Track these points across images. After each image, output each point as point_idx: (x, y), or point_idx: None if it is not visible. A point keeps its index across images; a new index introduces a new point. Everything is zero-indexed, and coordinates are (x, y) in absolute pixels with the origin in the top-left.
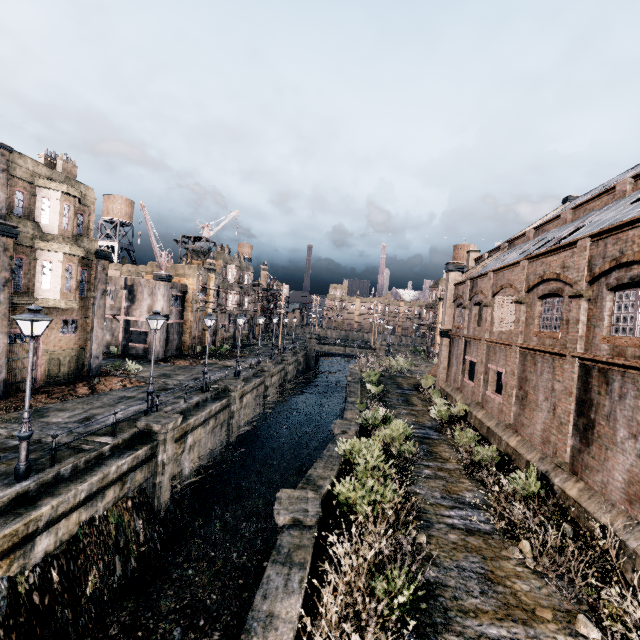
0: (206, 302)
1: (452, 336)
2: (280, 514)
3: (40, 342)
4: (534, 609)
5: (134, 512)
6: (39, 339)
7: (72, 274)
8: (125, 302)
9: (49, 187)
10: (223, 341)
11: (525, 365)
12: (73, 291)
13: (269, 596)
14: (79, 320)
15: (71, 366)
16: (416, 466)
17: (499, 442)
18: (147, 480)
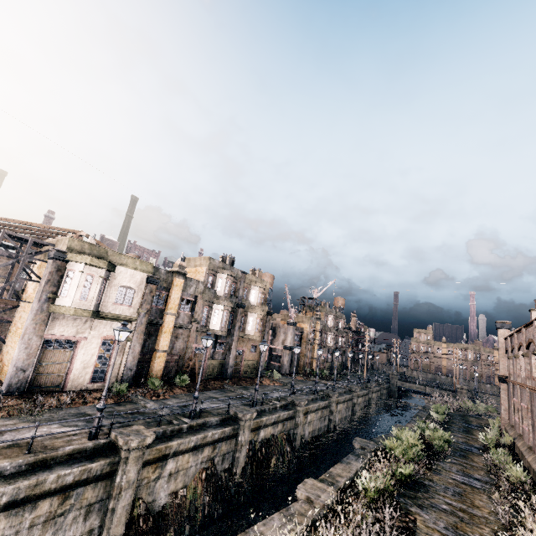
0: (314, 339)
1: (507, 381)
2: (355, 443)
3: (243, 355)
4: (479, 507)
5: (286, 442)
6: (243, 353)
7: (259, 323)
8: (270, 336)
9: (255, 285)
10: (323, 368)
11: (531, 401)
12: (258, 331)
13: (349, 459)
14: (257, 345)
15: (251, 369)
16: (447, 457)
17: (525, 461)
18: (291, 429)
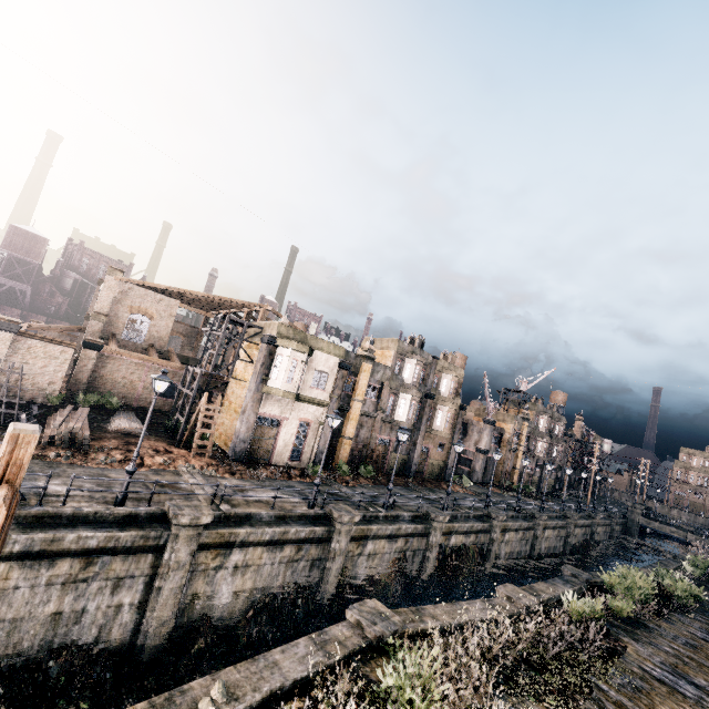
0: (518, 445)
1: None
2: (565, 569)
3: (429, 453)
4: None
5: (478, 556)
6: (429, 451)
7: (449, 418)
8: (460, 435)
9: (448, 373)
10: (528, 483)
11: None
12: (448, 428)
13: (555, 581)
14: (445, 444)
15: (437, 470)
16: (691, 613)
17: None
18: (484, 544)
